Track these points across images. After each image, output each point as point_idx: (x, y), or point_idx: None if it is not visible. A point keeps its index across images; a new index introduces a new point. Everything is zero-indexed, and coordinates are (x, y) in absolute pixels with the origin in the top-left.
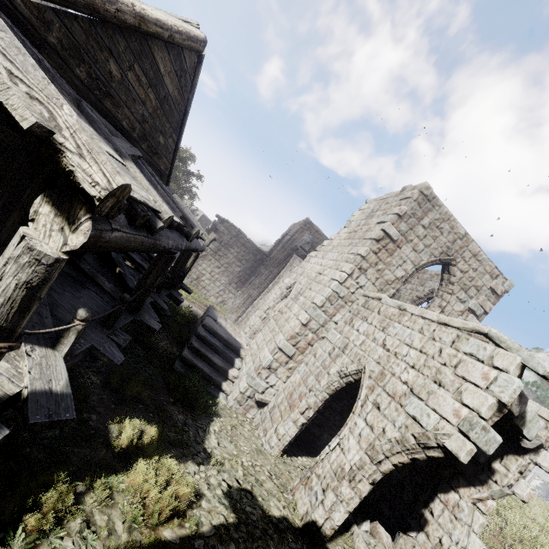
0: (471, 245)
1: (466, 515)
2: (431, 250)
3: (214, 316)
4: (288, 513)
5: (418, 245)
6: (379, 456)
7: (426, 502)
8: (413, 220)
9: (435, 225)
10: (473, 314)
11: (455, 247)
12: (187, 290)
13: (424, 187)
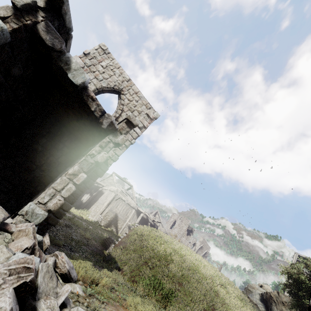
0: (133, 87)
1: (56, 183)
2: (108, 82)
3: None
4: None
5: (98, 76)
6: None
7: (41, 194)
8: (95, 60)
9: (110, 68)
10: (137, 126)
11: (123, 84)
12: None
13: (101, 44)
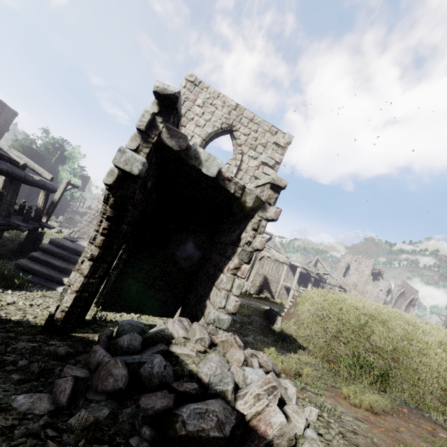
0: (245, 113)
1: (224, 283)
2: (212, 123)
3: (73, 239)
4: (36, 319)
5: (199, 121)
6: (93, 234)
7: (209, 294)
8: (188, 102)
9: (208, 103)
10: (268, 166)
11: (232, 117)
12: (46, 226)
13: (187, 75)
